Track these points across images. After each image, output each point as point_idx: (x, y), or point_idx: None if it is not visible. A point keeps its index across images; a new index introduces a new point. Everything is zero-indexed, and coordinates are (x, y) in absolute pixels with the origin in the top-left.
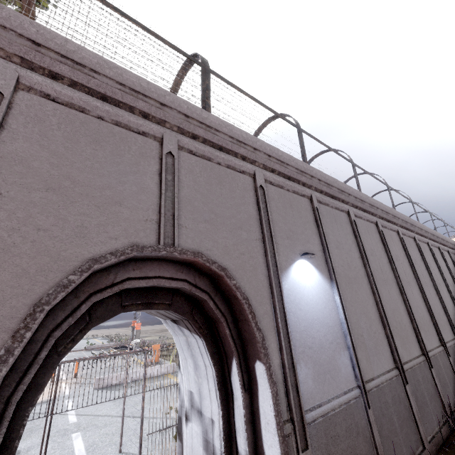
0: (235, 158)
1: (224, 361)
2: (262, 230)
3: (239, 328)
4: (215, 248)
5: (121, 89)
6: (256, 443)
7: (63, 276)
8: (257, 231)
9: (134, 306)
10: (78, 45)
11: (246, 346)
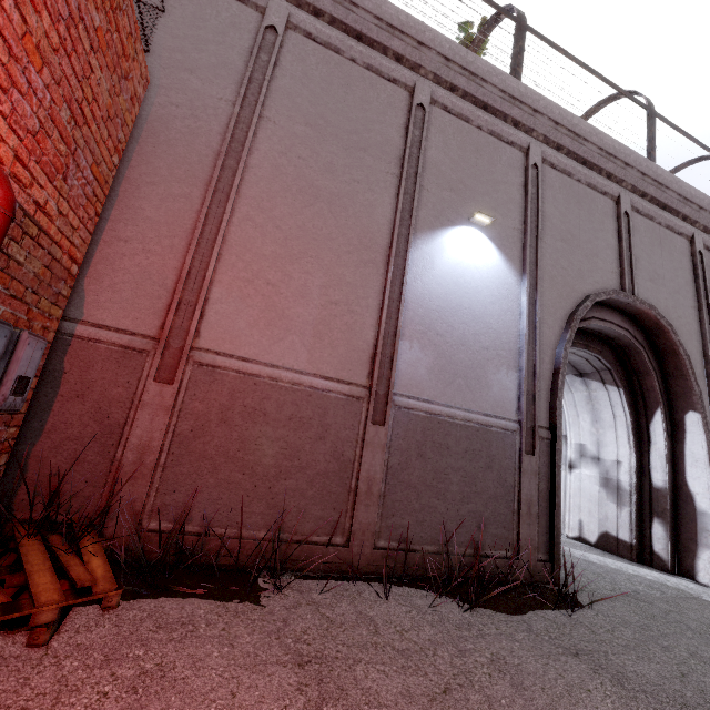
0: (676, 218)
1: (640, 413)
2: (698, 299)
3: (669, 384)
4: (658, 306)
5: (599, 153)
6: (675, 479)
7: (576, 303)
8: (692, 299)
9: (578, 345)
10: (578, 118)
11: (674, 400)
